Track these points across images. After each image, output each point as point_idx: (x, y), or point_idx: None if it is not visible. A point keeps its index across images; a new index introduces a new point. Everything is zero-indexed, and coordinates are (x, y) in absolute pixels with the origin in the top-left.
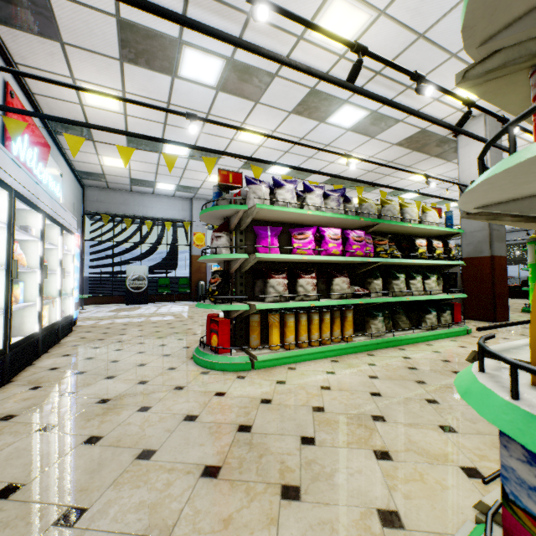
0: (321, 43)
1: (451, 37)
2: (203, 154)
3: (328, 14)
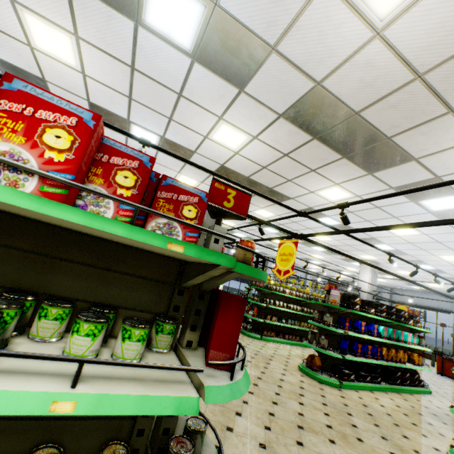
0: None
1: None
2: None
3: None
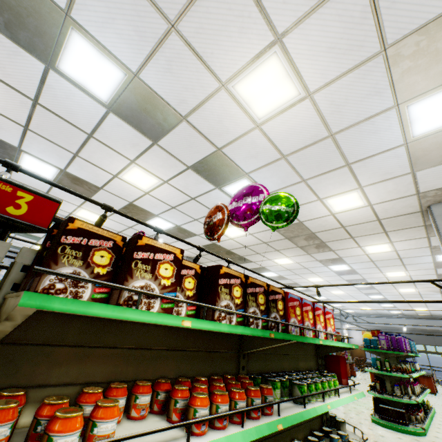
0: (83, 217)
1: (145, 231)
2: (27, 235)
3: (81, 211)
